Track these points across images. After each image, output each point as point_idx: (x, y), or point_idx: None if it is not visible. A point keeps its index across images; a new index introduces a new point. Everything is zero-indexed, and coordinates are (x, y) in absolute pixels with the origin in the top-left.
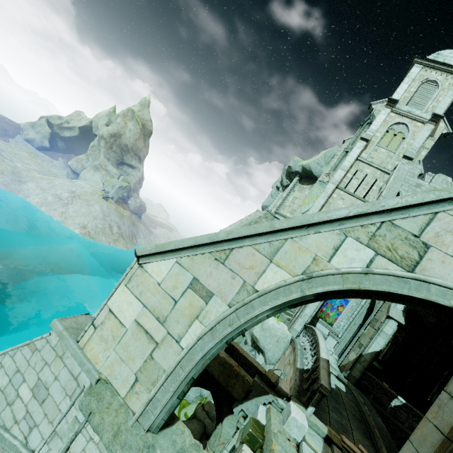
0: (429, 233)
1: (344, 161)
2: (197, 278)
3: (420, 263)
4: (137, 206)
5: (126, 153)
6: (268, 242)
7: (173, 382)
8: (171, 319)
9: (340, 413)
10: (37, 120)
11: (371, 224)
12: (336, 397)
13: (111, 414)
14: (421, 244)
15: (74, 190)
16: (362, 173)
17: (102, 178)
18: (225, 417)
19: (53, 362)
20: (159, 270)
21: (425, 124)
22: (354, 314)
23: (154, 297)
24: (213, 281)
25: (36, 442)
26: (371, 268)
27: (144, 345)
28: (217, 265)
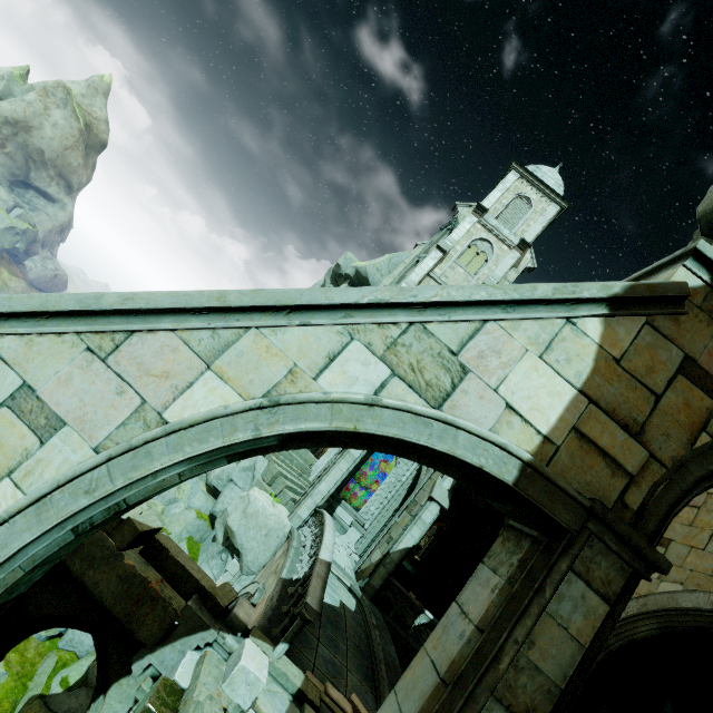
0: (471, 350)
1: (412, 273)
2: (33, 386)
3: (451, 396)
4: (47, 275)
5: (37, 167)
6: (211, 329)
7: None
8: None
9: (335, 646)
10: None
11: (394, 323)
12: (337, 621)
13: None
14: (458, 366)
15: None
16: None
17: None
18: (114, 684)
19: None
20: None
21: (512, 249)
22: (391, 495)
23: None
24: (71, 395)
25: None
26: (380, 397)
27: None
28: (89, 361)
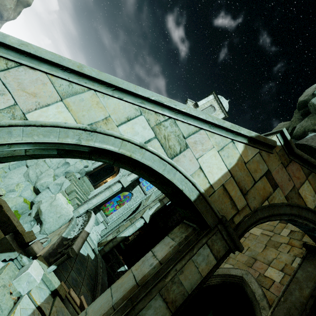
0: (192, 139)
1: None
2: None
3: (178, 155)
4: None
5: None
6: (69, 82)
7: None
8: None
9: (79, 272)
10: None
11: (162, 115)
12: (83, 262)
13: None
14: (184, 144)
15: None
16: None
17: None
18: None
19: None
20: None
21: None
22: (124, 212)
23: None
24: None
25: None
26: (147, 145)
27: None
28: None
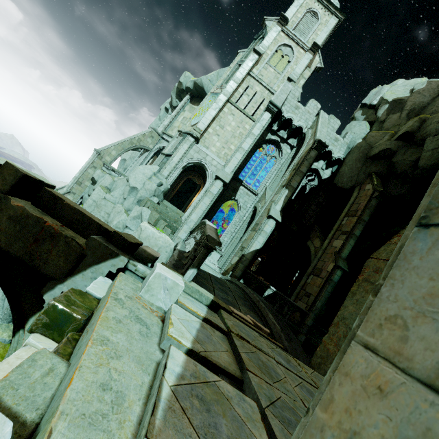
0: None
1: (237, 72)
2: None
3: None
4: None
5: None
6: None
7: None
8: None
9: (226, 292)
10: None
11: None
12: (221, 283)
13: None
14: None
15: None
16: (253, 90)
17: None
18: (31, 318)
19: None
20: None
21: (306, 52)
22: (237, 229)
23: None
24: None
25: None
26: None
27: None
28: None
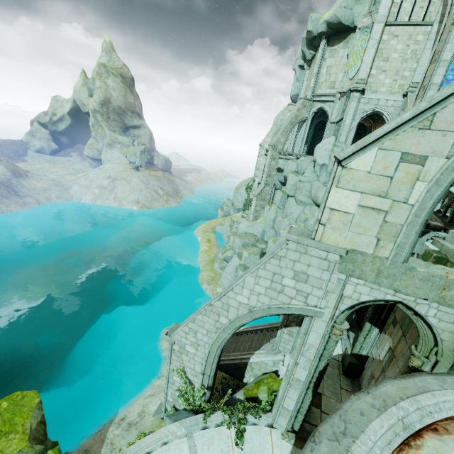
0: None
1: None
2: (406, 152)
3: None
4: (163, 163)
5: (124, 116)
6: None
7: (412, 228)
8: (392, 191)
9: None
10: (31, 127)
11: None
12: None
13: (368, 265)
14: None
15: (109, 175)
16: None
17: (120, 152)
18: None
19: (300, 258)
20: (364, 162)
21: None
22: None
23: (368, 183)
24: (423, 147)
25: (314, 301)
26: None
27: (374, 217)
28: (423, 133)
